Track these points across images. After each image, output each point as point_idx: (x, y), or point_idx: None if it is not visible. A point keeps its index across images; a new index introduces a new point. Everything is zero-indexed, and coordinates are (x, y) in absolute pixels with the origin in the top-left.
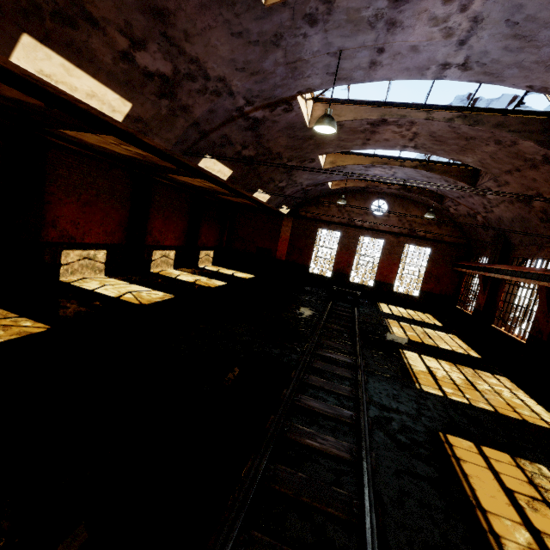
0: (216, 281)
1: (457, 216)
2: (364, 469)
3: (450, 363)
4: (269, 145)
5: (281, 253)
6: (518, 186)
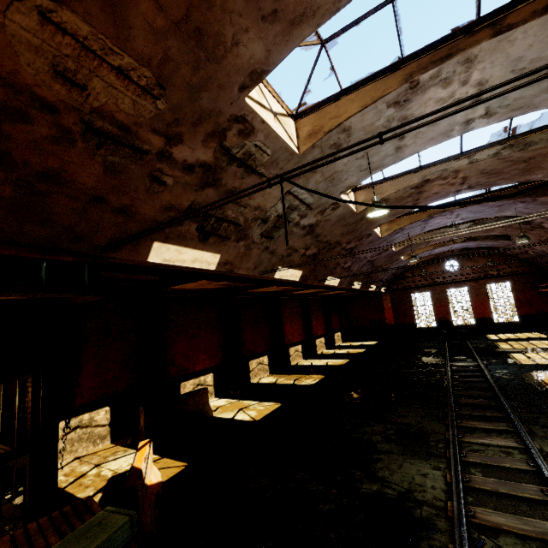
0: (358, 349)
1: (515, 254)
2: (490, 379)
3: (546, 353)
4: (376, 265)
5: (389, 320)
6: (534, 237)
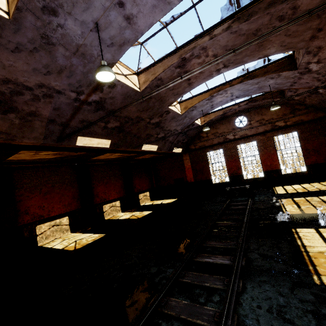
0: (145, 212)
1: (303, 99)
2: None
3: None
4: (125, 114)
5: (190, 178)
6: None
